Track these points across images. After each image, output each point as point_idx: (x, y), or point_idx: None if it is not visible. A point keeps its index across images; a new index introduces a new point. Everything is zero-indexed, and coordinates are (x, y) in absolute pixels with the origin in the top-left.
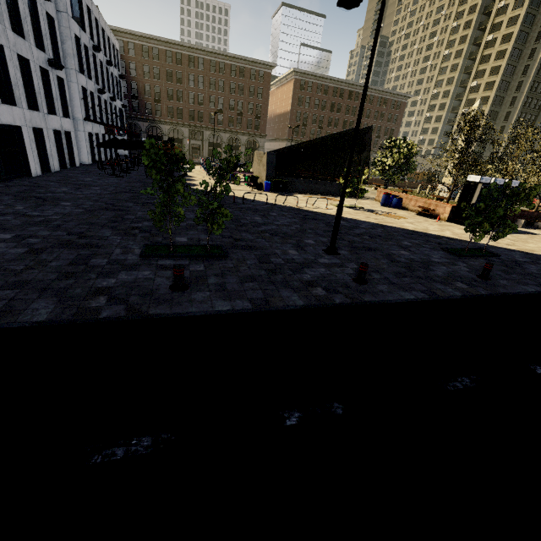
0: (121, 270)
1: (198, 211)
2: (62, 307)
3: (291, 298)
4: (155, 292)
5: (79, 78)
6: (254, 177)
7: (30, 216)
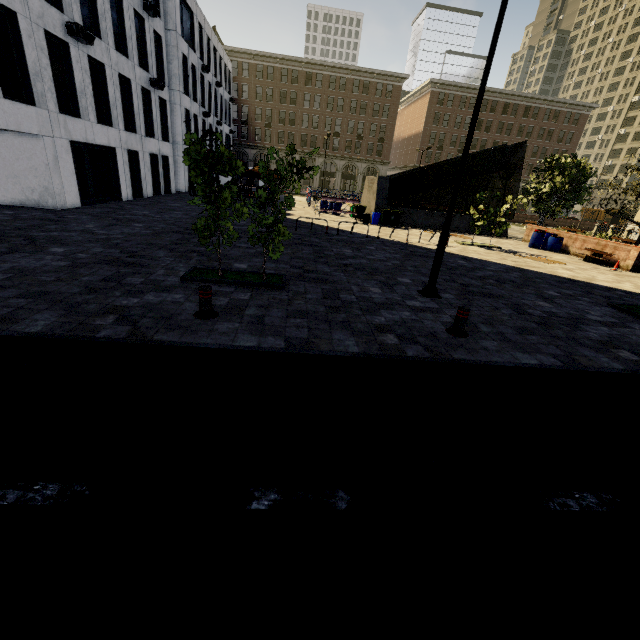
0: (151, 291)
1: (250, 228)
2: (63, 321)
3: (343, 343)
4: (174, 317)
5: (182, 99)
6: (360, 207)
7: (95, 234)
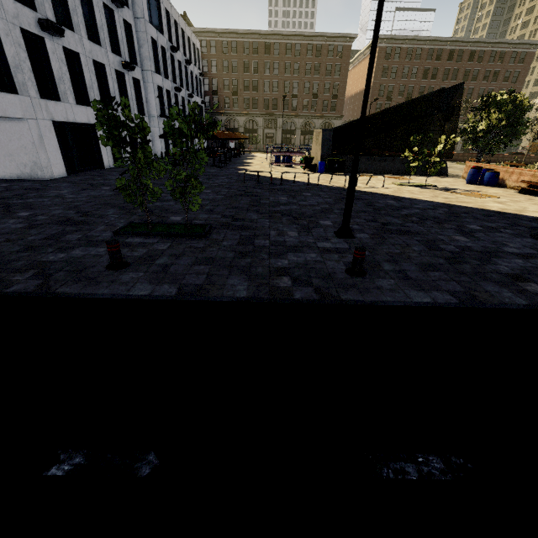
0: (81, 246)
1: (167, 184)
2: None
3: (234, 287)
4: (87, 270)
5: (154, 78)
6: (308, 158)
7: (64, 198)
